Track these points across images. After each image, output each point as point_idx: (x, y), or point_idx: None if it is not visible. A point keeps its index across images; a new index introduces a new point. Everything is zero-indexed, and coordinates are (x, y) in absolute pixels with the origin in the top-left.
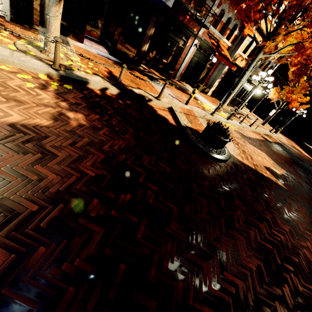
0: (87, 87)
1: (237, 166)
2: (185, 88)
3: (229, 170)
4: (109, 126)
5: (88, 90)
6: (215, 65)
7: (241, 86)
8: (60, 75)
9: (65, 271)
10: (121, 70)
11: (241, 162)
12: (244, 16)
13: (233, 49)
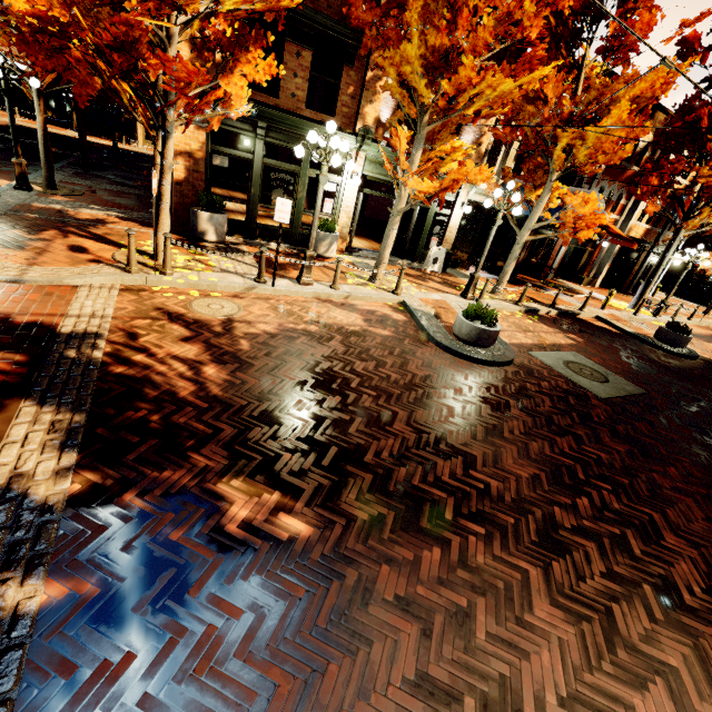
0: (538, 314)
1: (710, 363)
2: (570, 287)
3: (705, 365)
4: (592, 340)
5: (543, 317)
6: (598, 246)
7: (645, 262)
8: (525, 310)
9: (669, 393)
10: (558, 293)
11: (711, 360)
12: (642, 195)
13: (622, 221)
